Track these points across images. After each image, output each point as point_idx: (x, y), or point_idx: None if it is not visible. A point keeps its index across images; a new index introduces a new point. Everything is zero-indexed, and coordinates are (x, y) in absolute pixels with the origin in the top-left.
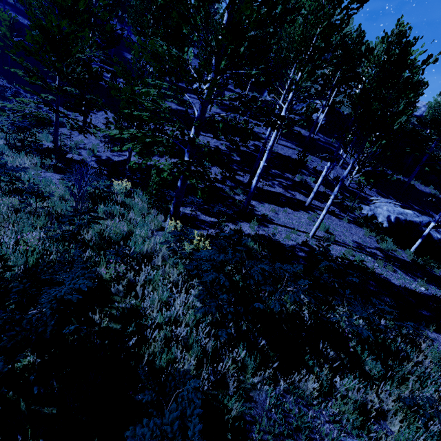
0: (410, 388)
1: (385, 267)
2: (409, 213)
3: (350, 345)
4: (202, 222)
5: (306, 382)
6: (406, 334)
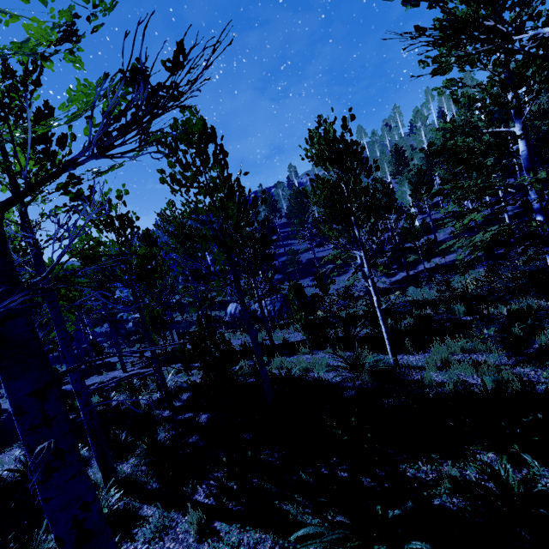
0: None
1: None
2: None
3: None
4: None
5: None
6: None
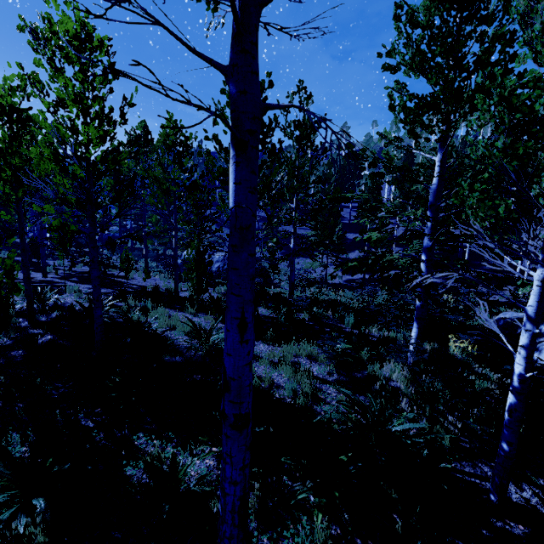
0: None
1: None
2: None
3: None
4: None
5: None
6: None
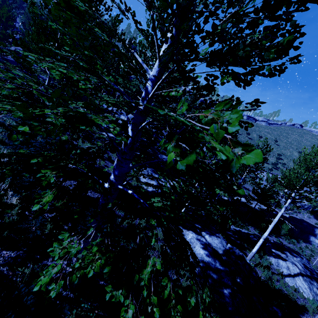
0: None
1: None
2: None
3: None
4: None
5: None
6: None
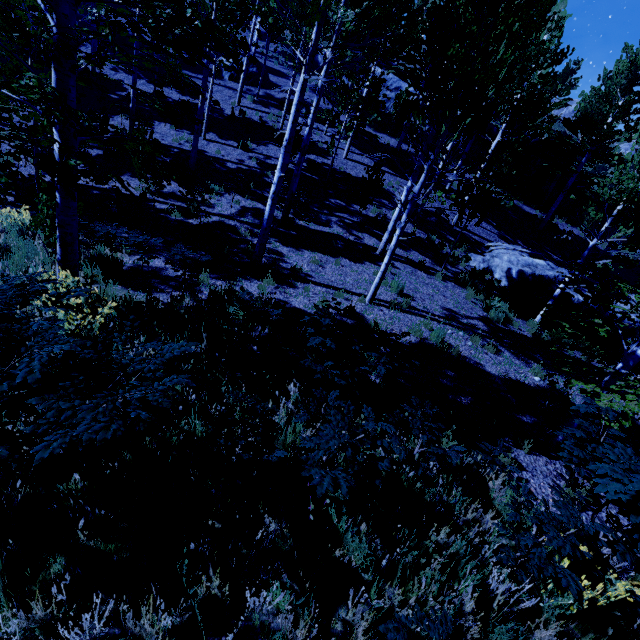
0: (422, 589)
1: (481, 346)
2: (540, 265)
3: (310, 508)
4: (166, 280)
5: (159, 614)
6: (467, 464)
